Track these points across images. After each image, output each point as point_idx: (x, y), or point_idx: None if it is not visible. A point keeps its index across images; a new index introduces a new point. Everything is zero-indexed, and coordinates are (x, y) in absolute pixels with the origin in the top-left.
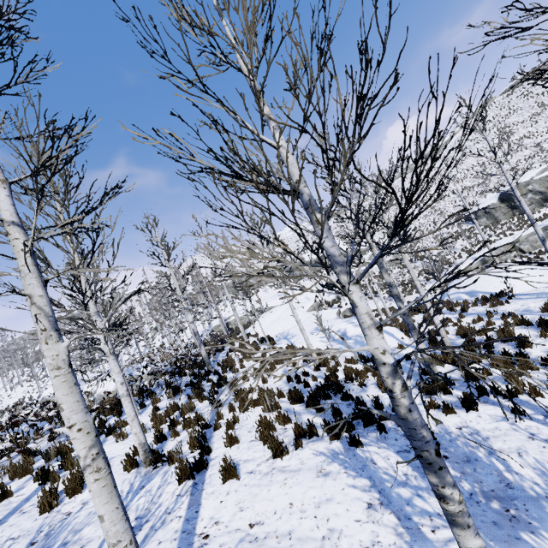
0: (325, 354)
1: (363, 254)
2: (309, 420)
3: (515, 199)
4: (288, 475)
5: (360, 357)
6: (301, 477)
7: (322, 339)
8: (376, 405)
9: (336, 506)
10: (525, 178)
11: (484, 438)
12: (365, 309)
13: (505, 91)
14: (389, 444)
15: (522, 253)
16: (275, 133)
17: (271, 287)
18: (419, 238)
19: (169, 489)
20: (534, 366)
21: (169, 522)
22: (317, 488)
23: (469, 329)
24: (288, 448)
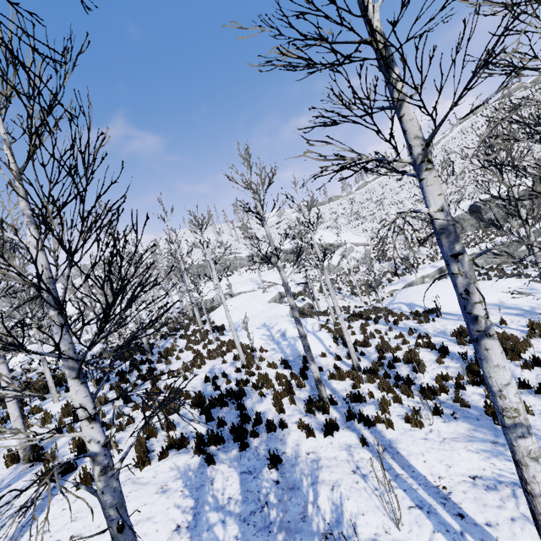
0: (259, 353)
1: (336, 249)
2: (181, 433)
3: (483, 212)
4: (135, 488)
5: (283, 362)
6: (144, 491)
7: (262, 337)
8: (255, 420)
9: (150, 525)
10: (494, 193)
11: (318, 467)
12: (79, 402)
13: (498, 99)
14: (240, 464)
15: (476, 266)
16: (27, 228)
17: (246, 271)
18: (101, 357)
19: (29, 491)
20: (411, 394)
21: (6, 527)
22: (148, 505)
23: (387, 345)
24: (155, 458)
